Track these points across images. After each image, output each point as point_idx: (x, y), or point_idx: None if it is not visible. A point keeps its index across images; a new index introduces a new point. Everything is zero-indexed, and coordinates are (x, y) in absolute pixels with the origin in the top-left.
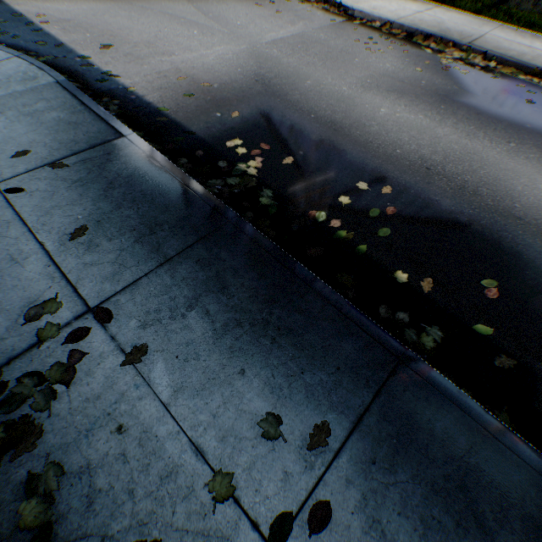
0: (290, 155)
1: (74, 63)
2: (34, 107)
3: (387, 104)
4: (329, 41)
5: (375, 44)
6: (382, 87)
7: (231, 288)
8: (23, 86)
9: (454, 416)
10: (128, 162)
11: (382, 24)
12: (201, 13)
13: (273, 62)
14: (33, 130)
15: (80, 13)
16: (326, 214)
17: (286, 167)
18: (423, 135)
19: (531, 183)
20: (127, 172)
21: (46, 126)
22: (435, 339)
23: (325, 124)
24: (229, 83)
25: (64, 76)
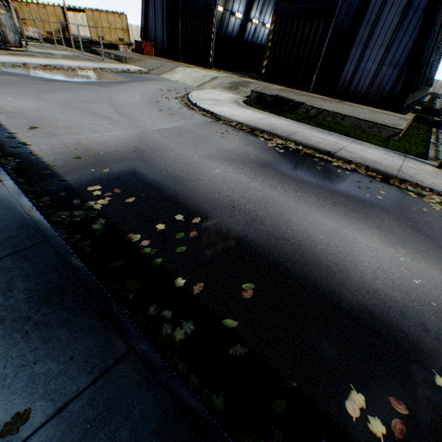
0: (134, 196)
1: (3, 136)
2: None
3: (221, 167)
4: (198, 130)
5: (228, 133)
6: (222, 157)
7: (16, 291)
8: None
9: (157, 398)
10: None
11: (237, 123)
12: (117, 112)
13: (153, 140)
14: None
15: (28, 109)
16: (141, 236)
17: (127, 204)
18: (239, 186)
19: (305, 217)
20: None
21: None
22: (187, 331)
23: (171, 178)
24: (113, 151)
25: None
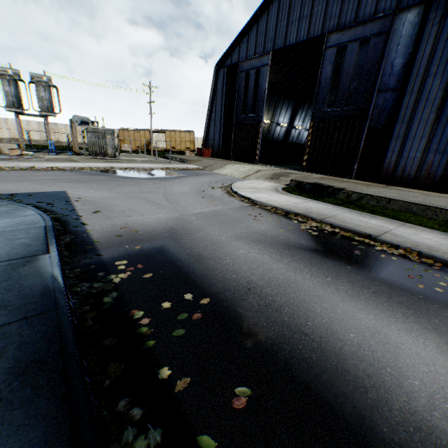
0: (152, 272)
1: (72, 218)
2: (18, 236)
3: (246, 247)
4: (232, 214)
5: (261, 216)
6: (250, 238)
7: (4, 358)
8: (25, 226)
9: None
10: (35, 267)
11: (272, 207)
12: (167, 199)
13: (188, 222)
14: (2, 247)
15: (100, 198)
16: (143, 313)
17: (143, 279)
18: (260, 267)
19: (332, 307)
20: (27, 272)
21: (12, 245)
22: (150, 443)
23: (193, 256)
24: (150, 231)
25: (59, 223)
